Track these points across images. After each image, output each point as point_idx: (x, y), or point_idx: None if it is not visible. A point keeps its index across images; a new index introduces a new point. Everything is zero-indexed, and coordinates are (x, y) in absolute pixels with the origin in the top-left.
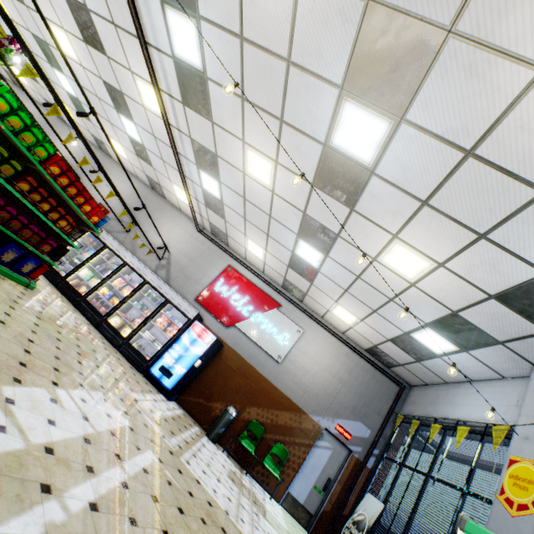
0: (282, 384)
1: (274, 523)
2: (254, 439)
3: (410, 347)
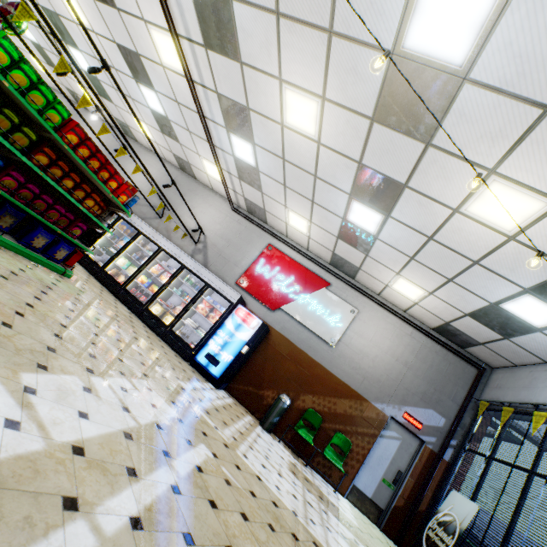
0: (338, 369)
1: (345, 521)
2: (312, 428)
3: (497, 321)
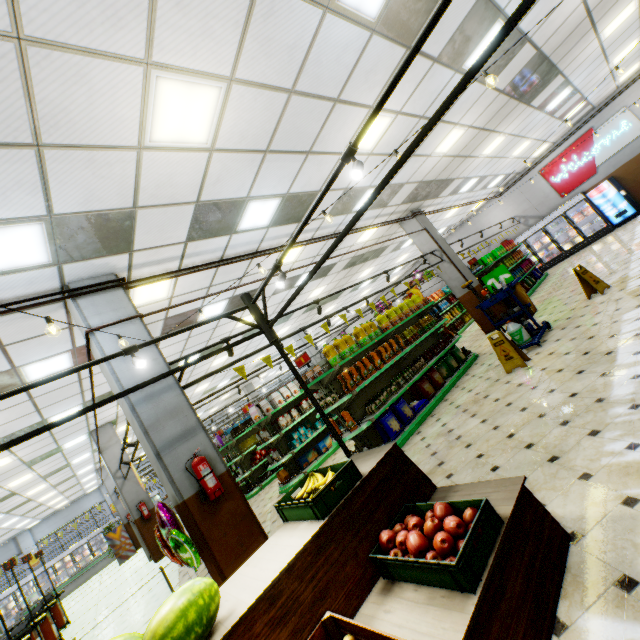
0: None
1: None
2: None
3: None
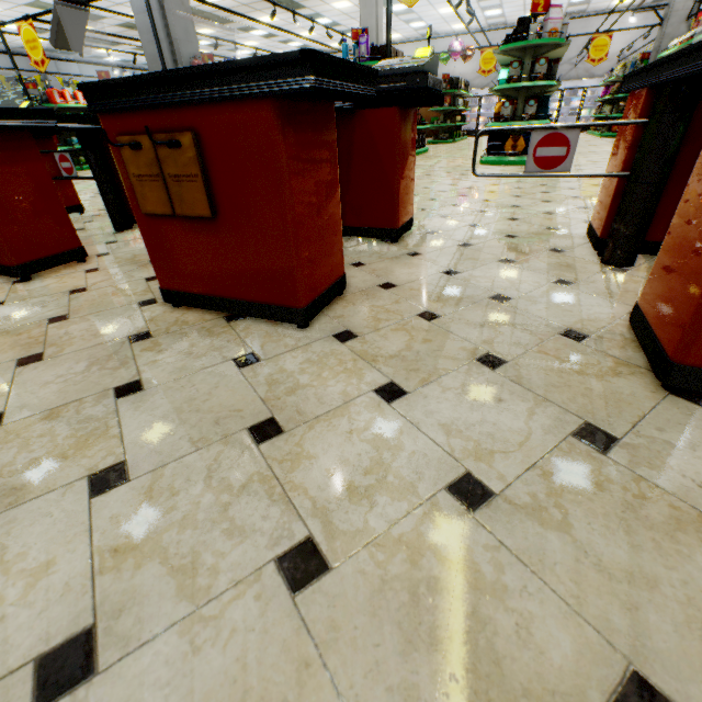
0: None
1: None
2: None
3: None
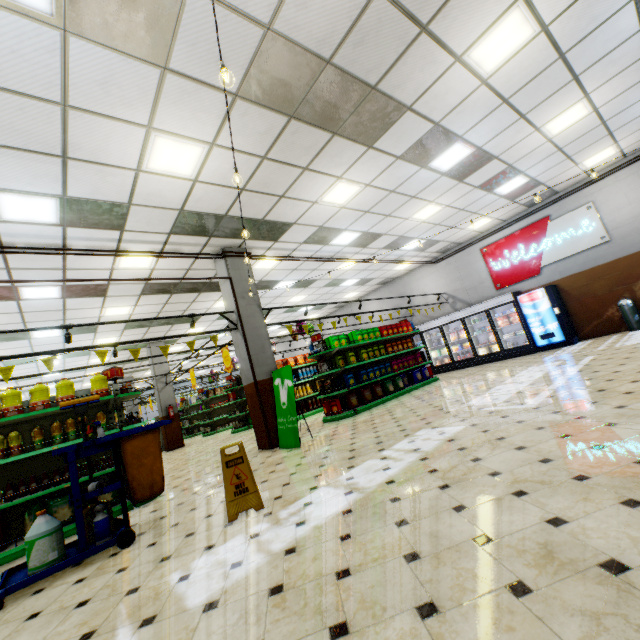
0: (634, 246)
1: None
2: None
3: None
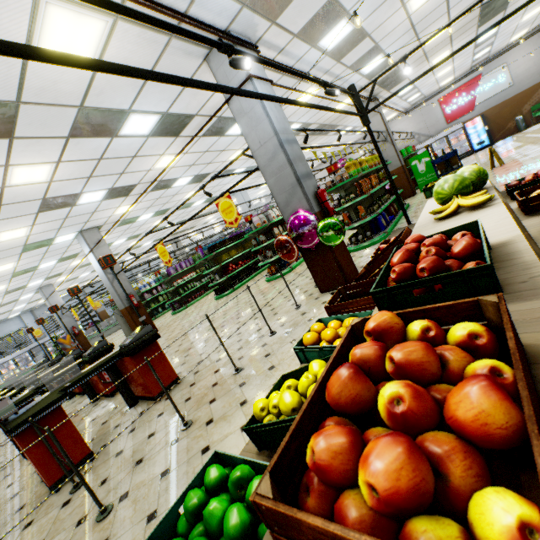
0: (524, 87)
1: None
2: (539, 110)
3: None
